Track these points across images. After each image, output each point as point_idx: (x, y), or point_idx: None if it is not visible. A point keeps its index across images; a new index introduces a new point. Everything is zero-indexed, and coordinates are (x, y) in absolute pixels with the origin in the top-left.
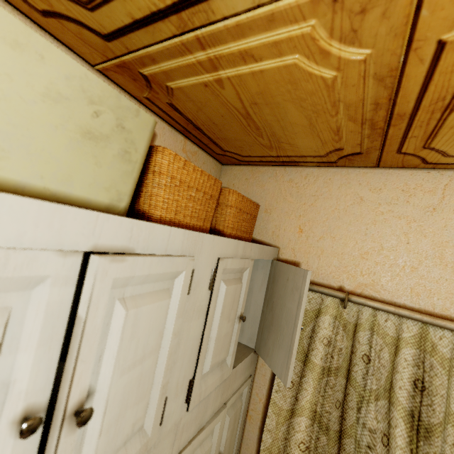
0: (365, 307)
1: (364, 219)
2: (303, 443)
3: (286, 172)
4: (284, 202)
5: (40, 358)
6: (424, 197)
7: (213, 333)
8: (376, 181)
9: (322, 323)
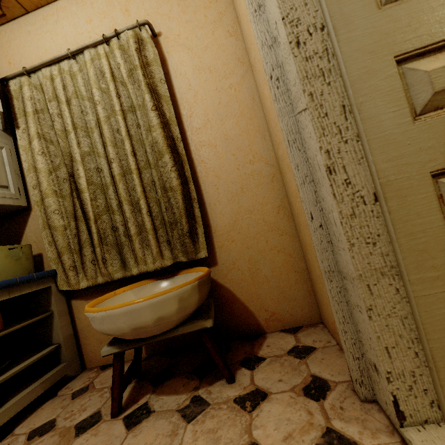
0: (39, 73)
1: (34, 41)
2: (39, 151)
3: None
4: None
5: None
6: (52, 18)
7: None
8: (32, 20)
9: (25, 91)
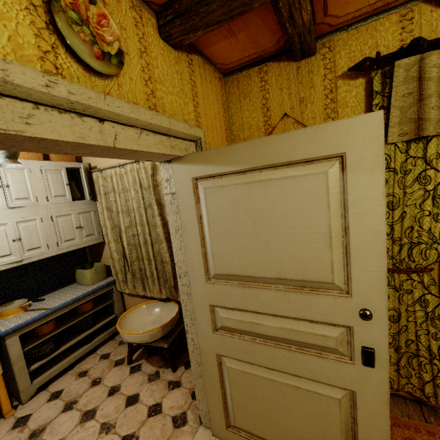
0: (106, 170)
1: None
2: (107, 217)
3: None
4: None
5: None
6: None
7: (52, 186)
8: None
9: (100, 180)
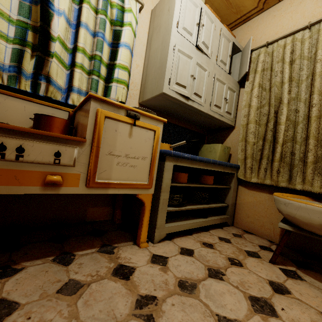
0: (275, 43)
1: (276, 21)
2: (256, 95)
3: (246, 25)
4: (246, 35)
5: (198, 17)
6: (297, 1)
7: (221, 50)
8: (279, 7)
9: (260, 57)
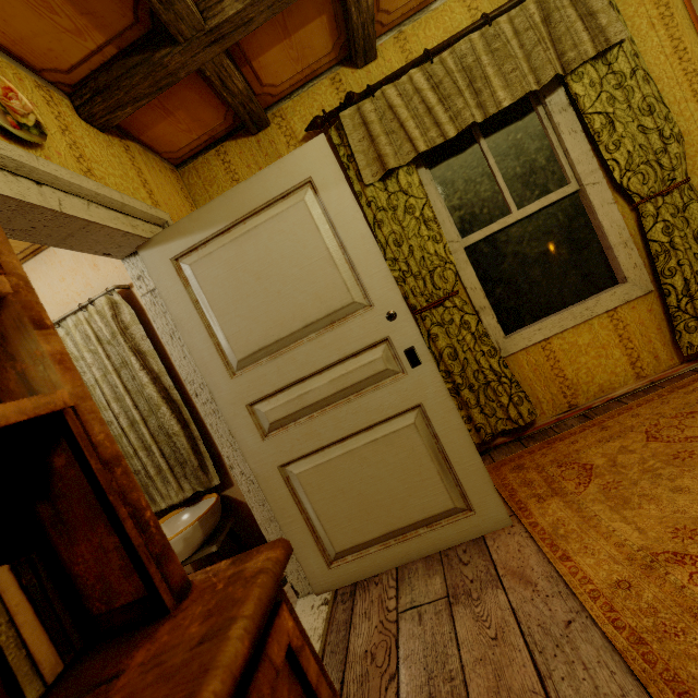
0: None
1: None
2: None
3: None
4: None
5: None
6: None
7: None
8: None
9: None
